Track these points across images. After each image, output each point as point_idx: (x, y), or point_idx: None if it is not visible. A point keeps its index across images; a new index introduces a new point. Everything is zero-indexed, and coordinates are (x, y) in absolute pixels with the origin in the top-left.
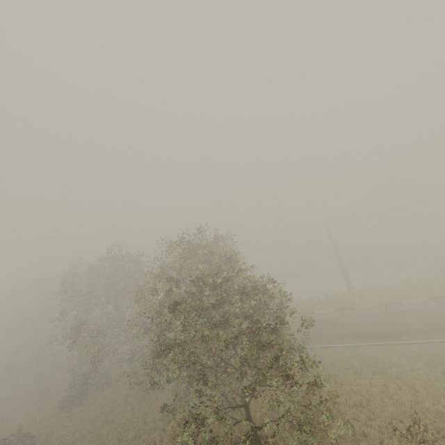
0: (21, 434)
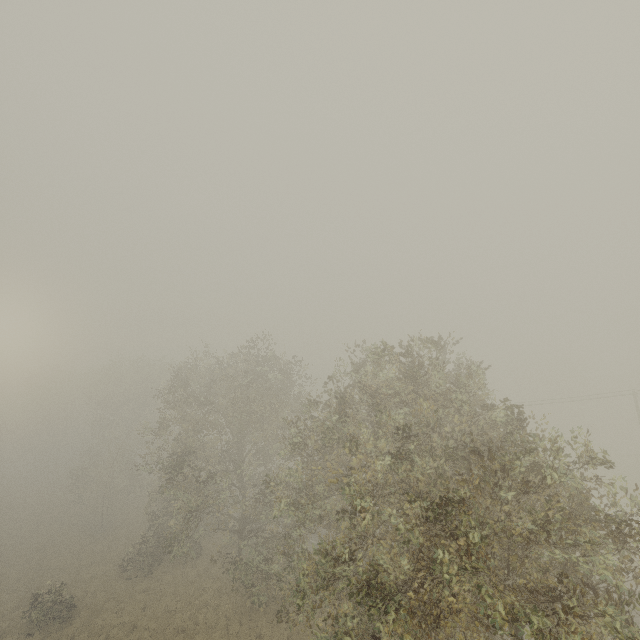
0: (60, 596)
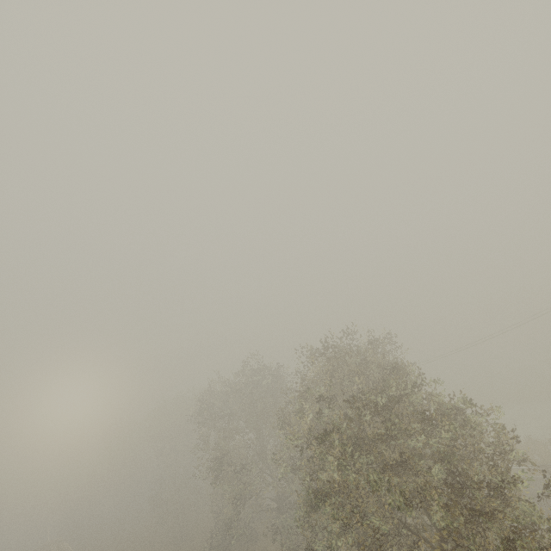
0: None
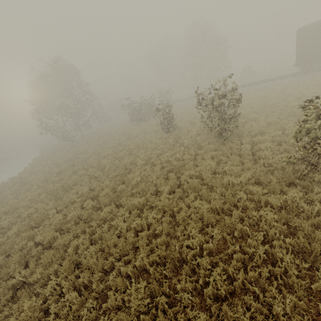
0: None
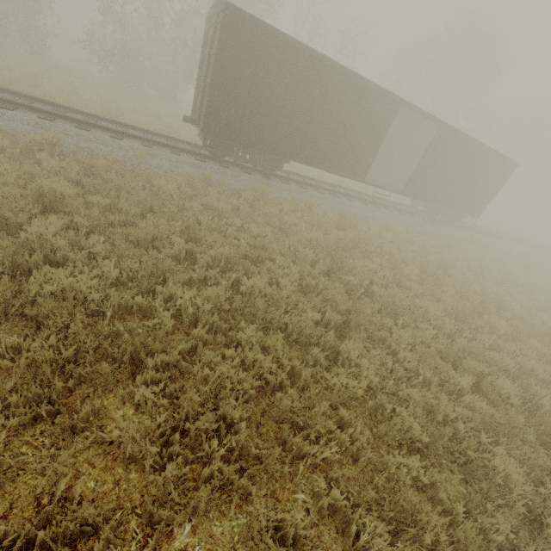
0: None
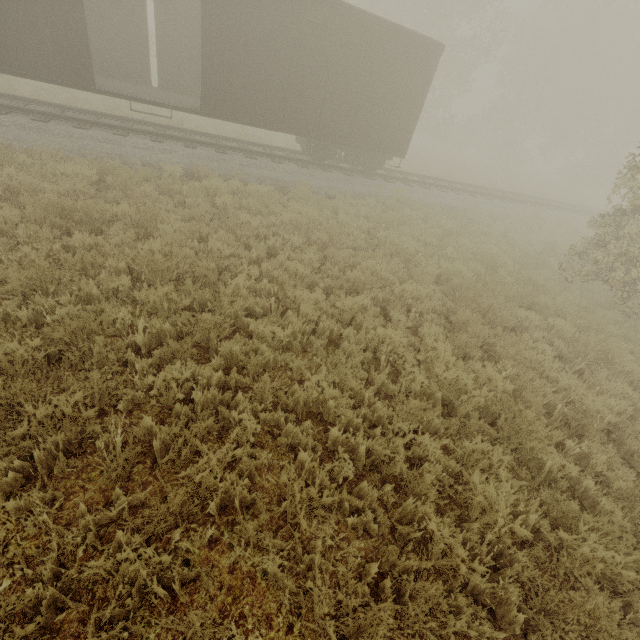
0: None
